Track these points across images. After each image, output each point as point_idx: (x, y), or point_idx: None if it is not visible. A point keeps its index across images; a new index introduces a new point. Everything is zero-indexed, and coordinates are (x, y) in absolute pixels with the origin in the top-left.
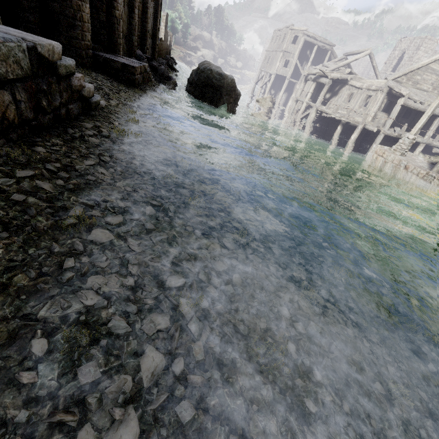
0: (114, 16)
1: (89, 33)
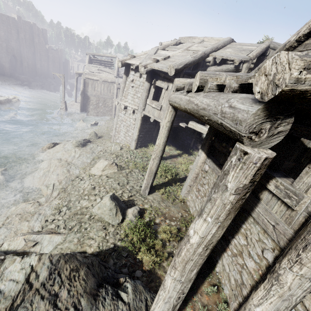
0: (23, 67)
1: (9, 70)
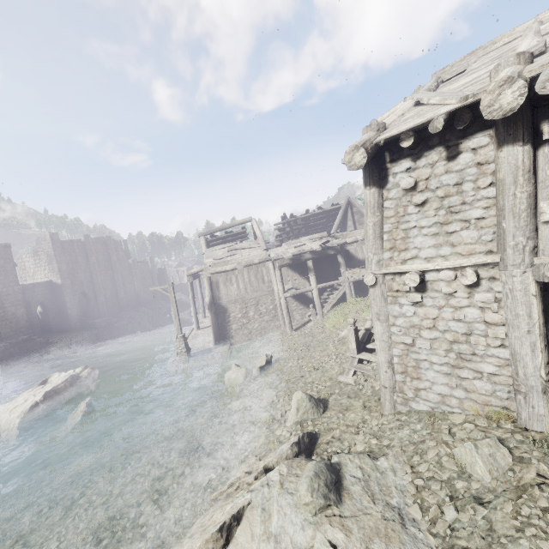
0: (99, 305)
1: (77, 319)
